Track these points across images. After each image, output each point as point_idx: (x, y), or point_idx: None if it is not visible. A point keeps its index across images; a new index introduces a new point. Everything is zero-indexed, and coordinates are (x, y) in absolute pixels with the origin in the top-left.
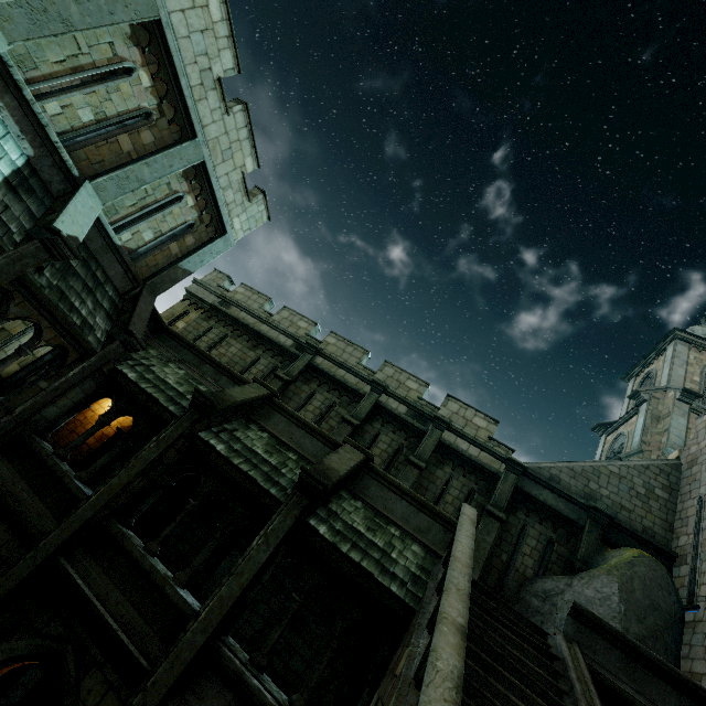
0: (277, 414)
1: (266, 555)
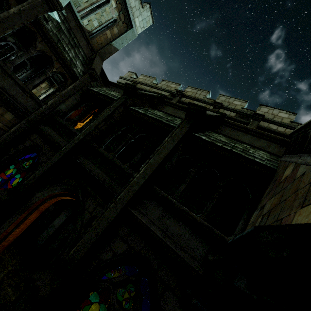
0: (167, 106)
1: (173, 145)
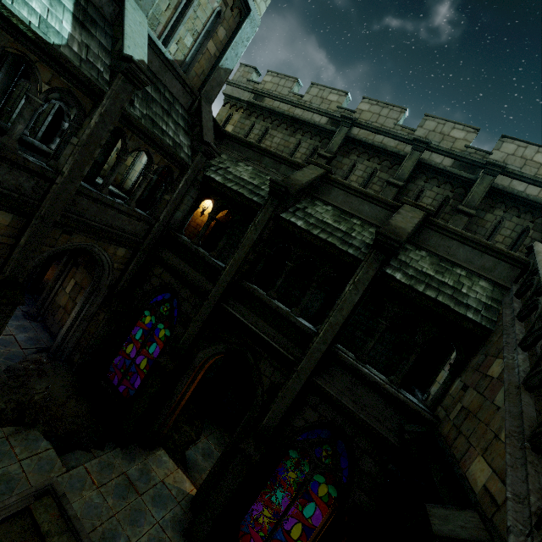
0: (334, 188)
1: (357, 297)
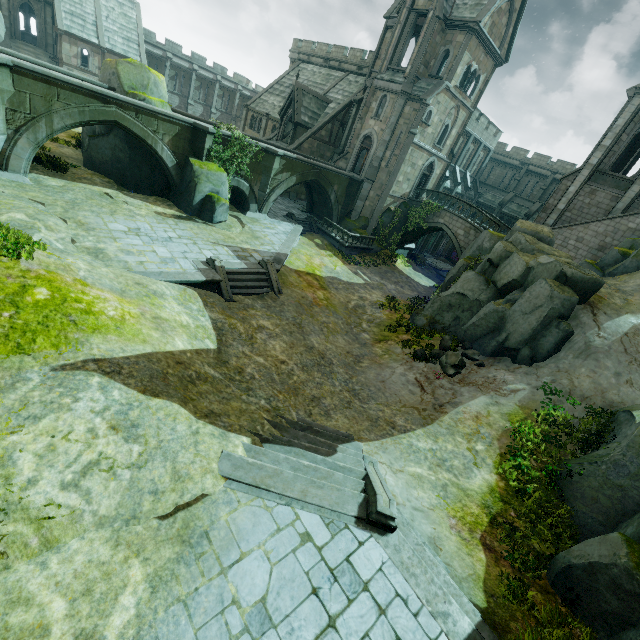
0: (518, 198)
1: None
